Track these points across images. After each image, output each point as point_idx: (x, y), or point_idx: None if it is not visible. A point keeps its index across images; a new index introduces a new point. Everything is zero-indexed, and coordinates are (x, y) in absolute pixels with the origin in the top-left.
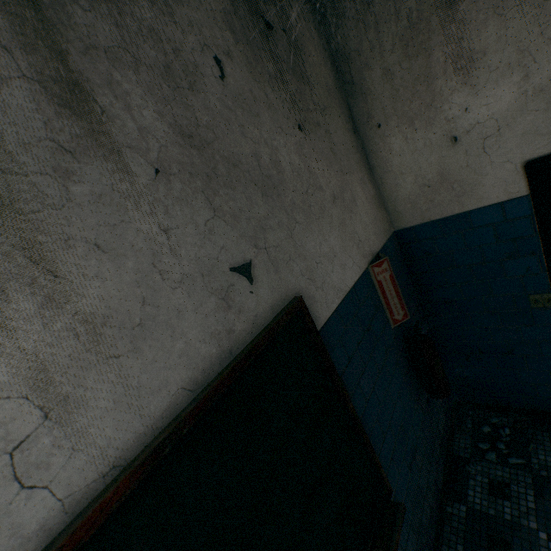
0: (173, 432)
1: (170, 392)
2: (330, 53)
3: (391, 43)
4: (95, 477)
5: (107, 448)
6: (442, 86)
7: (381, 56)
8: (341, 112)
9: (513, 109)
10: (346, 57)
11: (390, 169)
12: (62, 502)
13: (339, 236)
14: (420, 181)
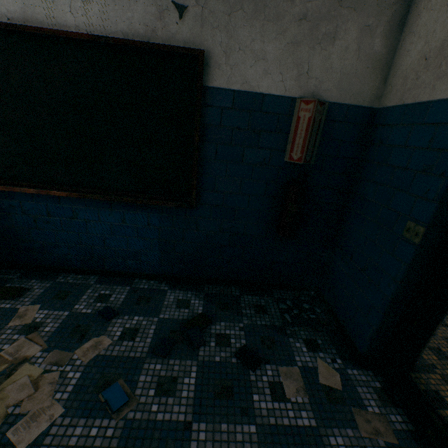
0: (107, 38)
1: (117, 29)
2: None
3: None
4: (85, 29)
5: (91, 25)
6: None
7: None
8: None
9: None
10: None
11: (415, 28)
12: (76, 26)
13: (282, 50)
14: (424, 50)
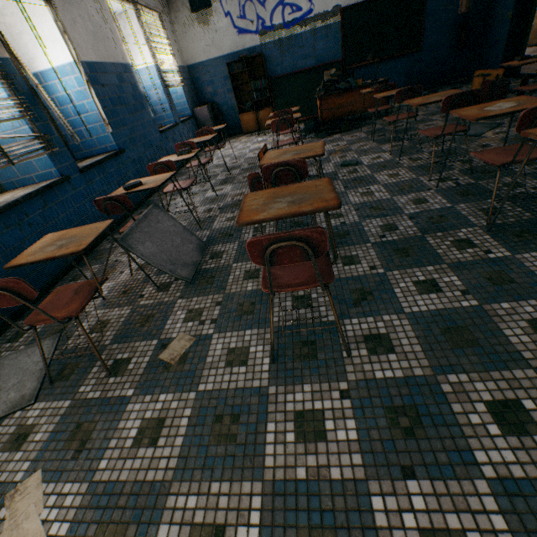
0: None
1: None
2: None
3: None
4: None
5: None
6: None
7: None
8: None
9: None
10: None
11: None
12: None
13: None
14: None
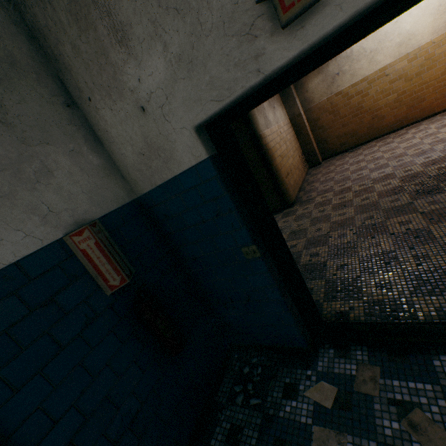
0: None
1: None
2: (29, 30)
3: (66, 18)
4: None
5: None
6: (115, 58)
7: (65, 31)
8: (41, 85)
9: (169, 78)
10: (41, 33)
11: (113, 139)
12: None
13: None
14: (136, 149)
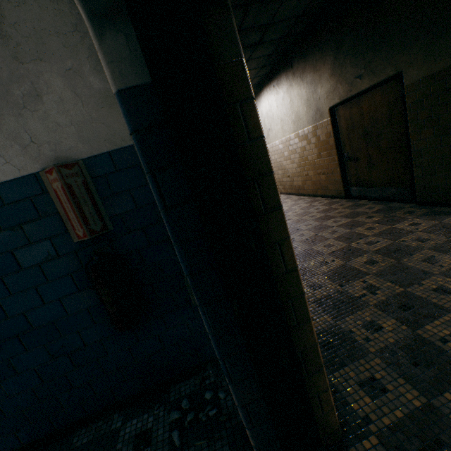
0: None
1: None
2: None
3: None
4: None
5: None
6: None
7: None
8: None
9: None
10: None
11: None
12: None
13: None
14: None
